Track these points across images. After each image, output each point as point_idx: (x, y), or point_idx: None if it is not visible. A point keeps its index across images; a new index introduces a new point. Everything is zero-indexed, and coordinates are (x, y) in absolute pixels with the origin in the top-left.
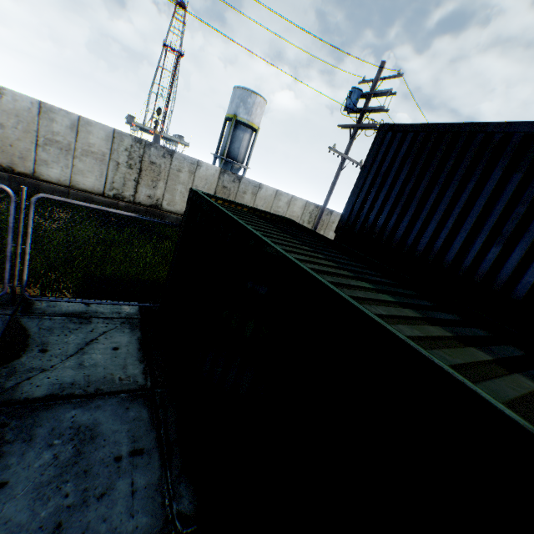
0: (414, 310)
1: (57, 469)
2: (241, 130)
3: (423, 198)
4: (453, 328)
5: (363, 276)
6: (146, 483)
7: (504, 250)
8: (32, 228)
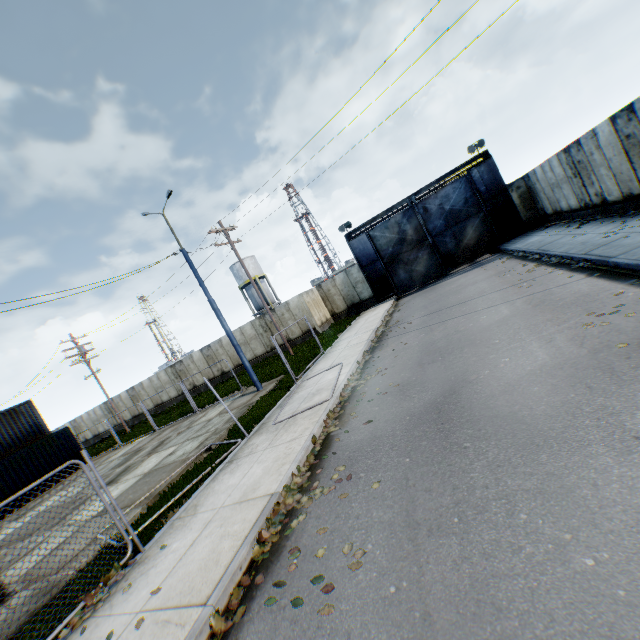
0: None
1: None
2: (248, 290)
3: None
4: None
5: None
6: None
7: None
8: None
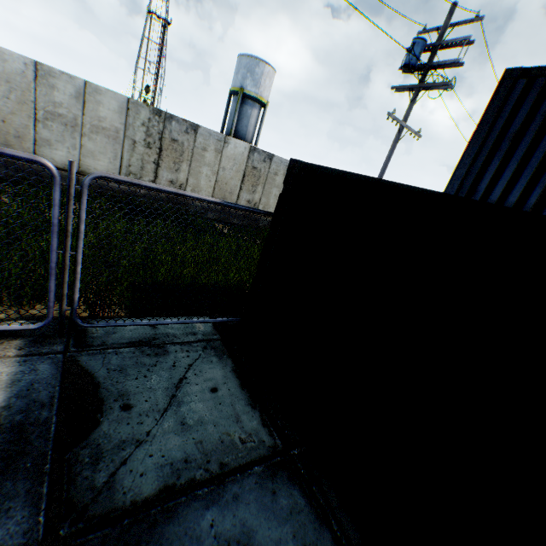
0: None
1: None
2: (249, 105)
3: None
4: None
5: None
6: None
7: None
8: (84, 224)
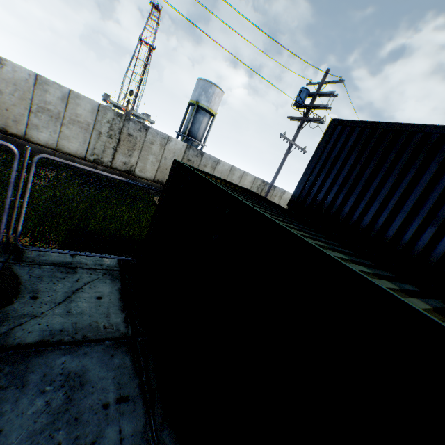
0: (389, 282)
1: (49, 416)
2: (201, 114)
3: (367, 182)
4: (424, 299)
5: (333, 247)
6: (132, 430)
7: (438, 231)
8: (31, 184)
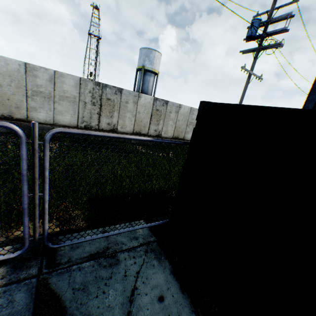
0: None
1: None
2: (148, 75)
3: None
4: None
5: None
6: None
7: None
8: (48, 171)
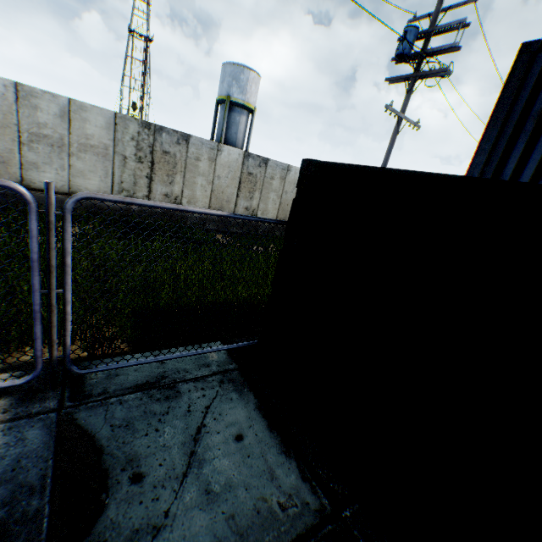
0: None
1: None
2: (237, 113)
3: None
4: None
5: None
6: None
7: None
8: (70, 256)
